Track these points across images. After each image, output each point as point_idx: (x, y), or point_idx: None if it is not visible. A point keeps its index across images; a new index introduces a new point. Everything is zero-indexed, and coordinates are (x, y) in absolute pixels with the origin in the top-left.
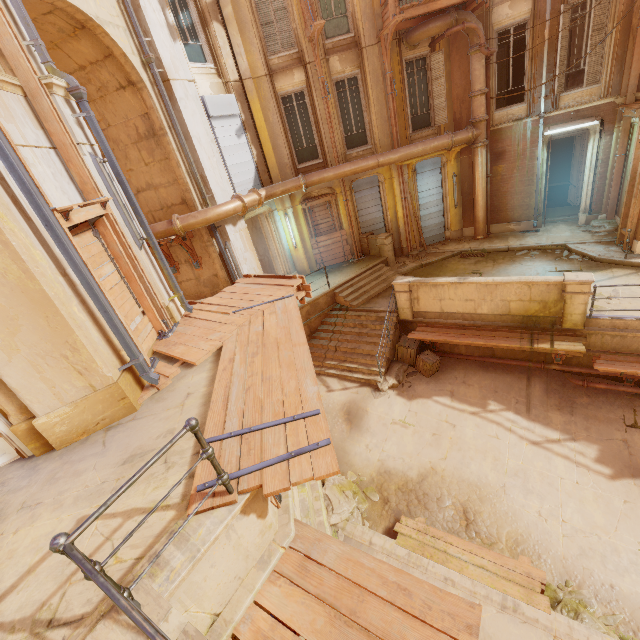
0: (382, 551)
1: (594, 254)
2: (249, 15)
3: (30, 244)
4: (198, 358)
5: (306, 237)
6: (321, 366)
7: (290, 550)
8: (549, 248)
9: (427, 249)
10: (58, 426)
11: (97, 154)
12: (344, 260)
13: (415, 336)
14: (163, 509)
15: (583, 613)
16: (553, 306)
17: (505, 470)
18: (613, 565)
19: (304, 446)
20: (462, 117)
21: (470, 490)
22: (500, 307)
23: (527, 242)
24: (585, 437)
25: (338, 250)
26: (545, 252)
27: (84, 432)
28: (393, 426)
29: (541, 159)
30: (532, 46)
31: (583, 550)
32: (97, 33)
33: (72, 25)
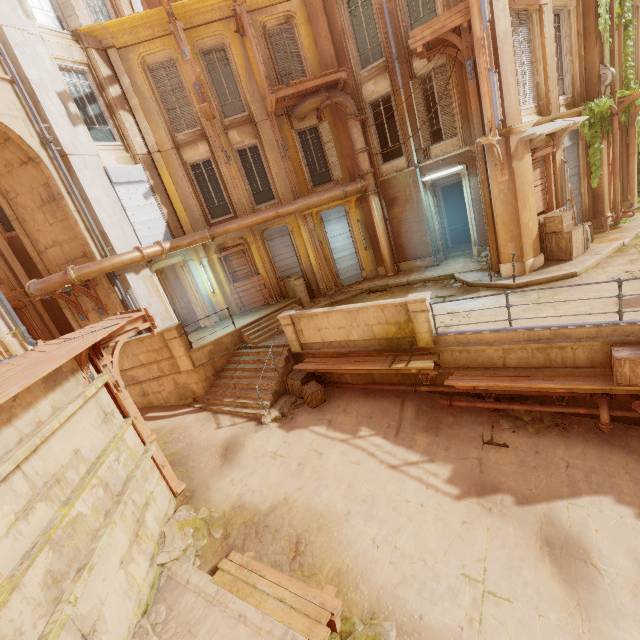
0: (194, 590)
1: (469, 280)
2: (154, 104)
3: None
4: None
5: (225, 283)
6: (220, 404)
7: None
8: (441, 279)
9: (342, 288)
10: None
11: None
12: (264, 303)
13: (299, 367)
14: None
15: None
16: (406, 327)
17: (355, 496)
18: (429, 593)
19: None
20: (355, 172)
21: (313, 519)
22: (366, 332)
23: (425, 275)
24: (443, 457)
25: (257, 294)
26: (436, 282)
27: None
28: (264, 458)
29: (426, 202)
30: (398, 112)
31: (404, 578)
32: None
33: None
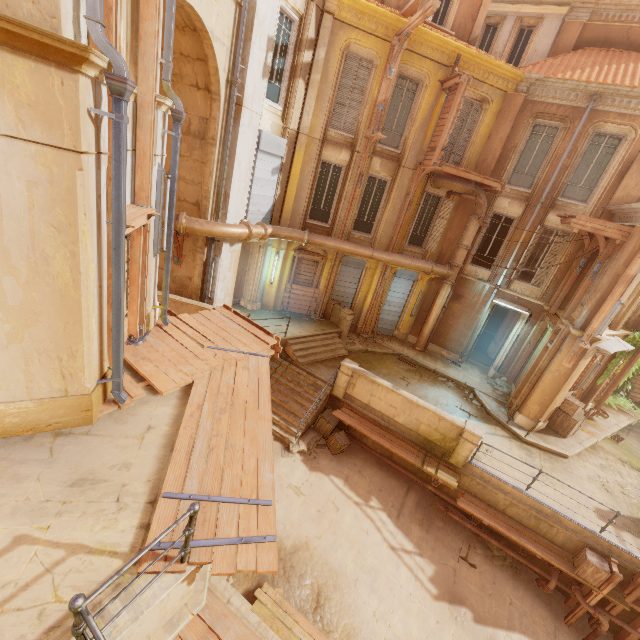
0: (236, 613)
1: (489, 408)
2: (331, 90)
3: (91, 258)
4: (167, 389)
5: (284, 279)
6: None
7: (198, 618)
8: (462, 385)
9: (376, 338)
10: (11, 417)
11: (162, 164)
12: (306, 313)
13: (339, 415)
14: (110, 555)
15: None
16: (449, 441)
17: (363, 565)
18: None
19: (253, 535)
20: (446, 254)
21: (330, 575)
22: (413, 423)
23: (449, 372)
24: (430, 556)
25: (305, 303)
26: (458, 387)
27: (31, 429)
28: (288, 490)
29: (484, 316)
30: (511, 237)
31: None
32: (204, 42)
33: (186, 23)
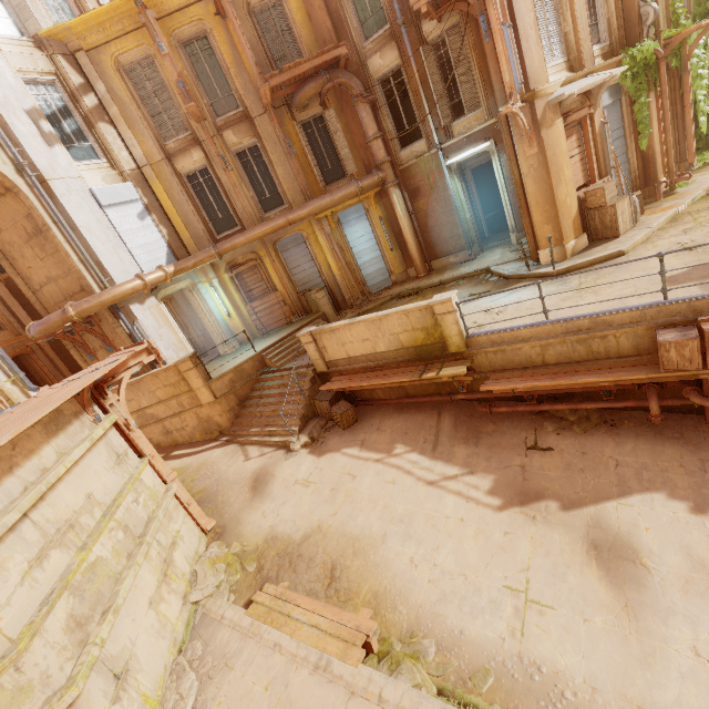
0: (229, 624)
1: (506, 272)
2: (136, 111)
3: None
4: None
5: (240, 305)
6: (247, 435)
7: None
8: (476, 274)
9: (370, 297)
10: None
11: None
12: (286, 322)
13: (326, 387)
14: None
15: (404, 664)
16: (434, 331)
17: (392, 517)
18: (470, 607)
19: None
20: (371, 163)
21: (348, 544)
22: (393, 342)
23: (458, 272)
24: (484, 468)
25: (277, 312)
26: (471, 279)
27: None
28: (295, 487)
29: (454, 188)
30: (411, 87)
31: (444, 594)
32: None
33: None
